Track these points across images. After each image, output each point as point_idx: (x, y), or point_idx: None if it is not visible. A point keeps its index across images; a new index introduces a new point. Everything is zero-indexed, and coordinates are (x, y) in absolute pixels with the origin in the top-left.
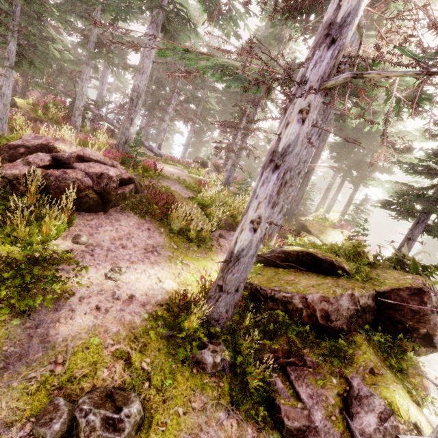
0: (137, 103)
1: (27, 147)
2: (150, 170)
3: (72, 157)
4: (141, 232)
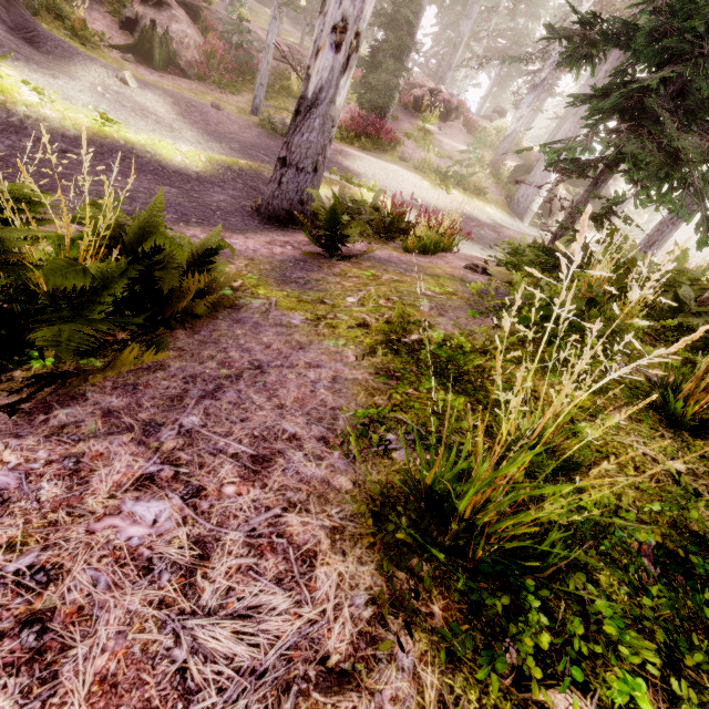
0: (459, 49)
1: (413, 84)
2: (461, 109)
3: (436, 90)
4: (461, 136)
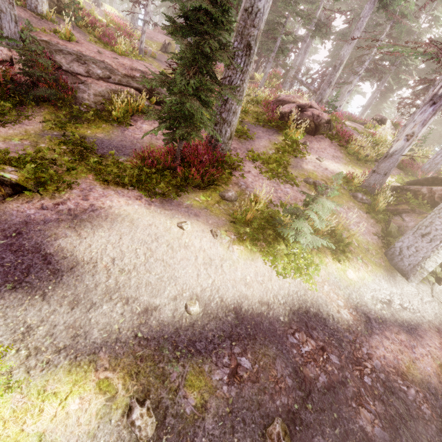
0: (338, 69)
1: (284, 101)
2: (336, 120)
3: (306, 105)
4: (331, 149)
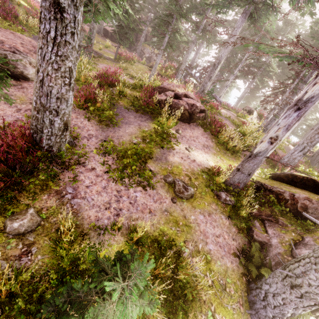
0: (217, 67)
1: (164, 88)
2: (213, 109)
3: (182, 95)
4: (203, 137)
